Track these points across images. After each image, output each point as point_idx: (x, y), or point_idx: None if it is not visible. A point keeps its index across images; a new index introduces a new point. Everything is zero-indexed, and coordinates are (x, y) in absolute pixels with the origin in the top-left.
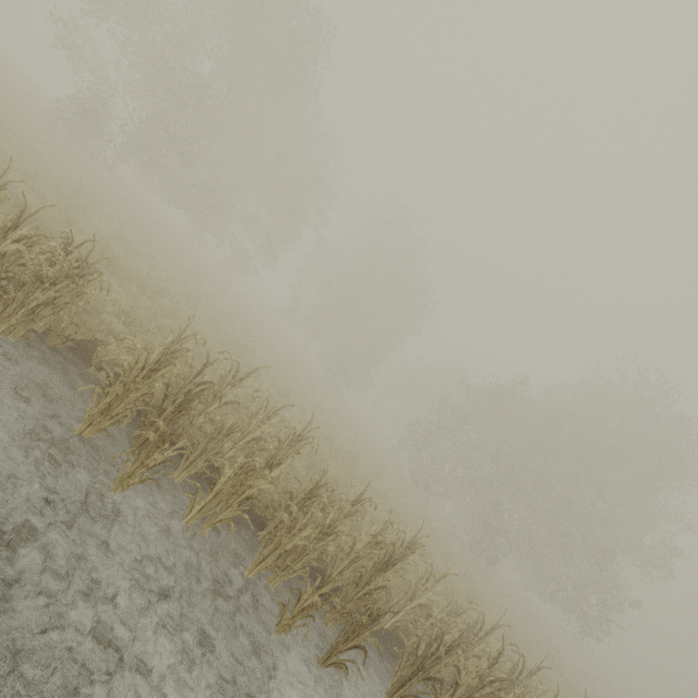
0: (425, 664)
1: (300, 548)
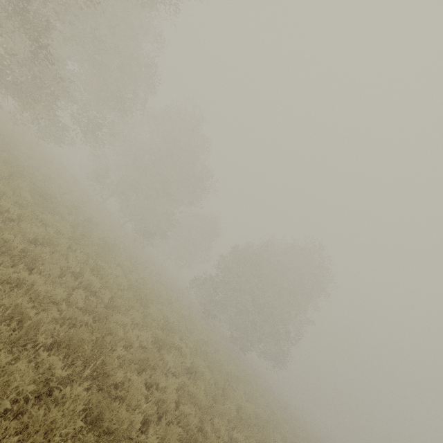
0: None
1: None
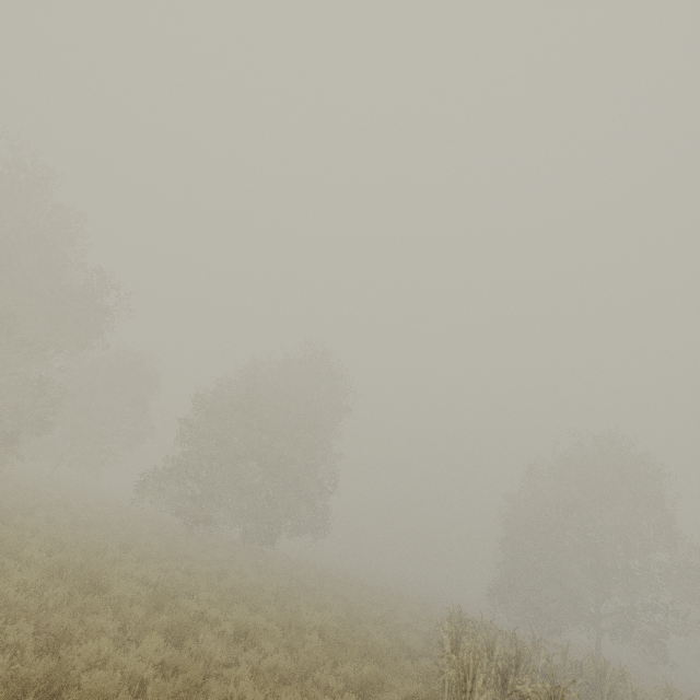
0: None
1: None
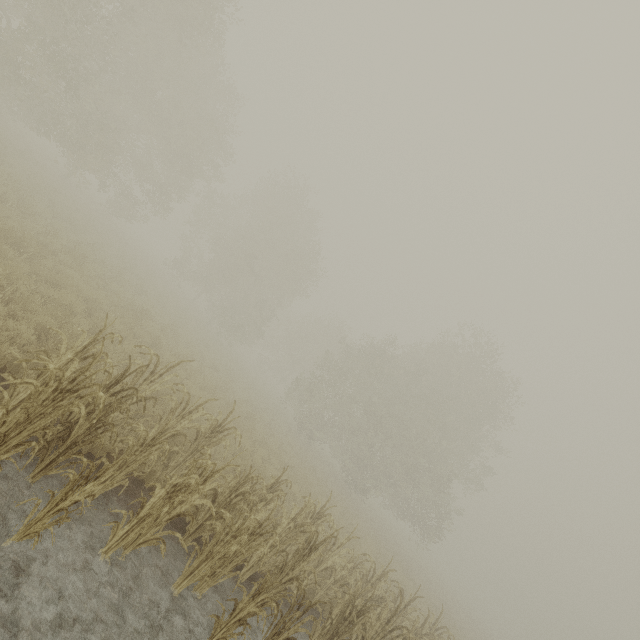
0: (339, 630)
1: (230, 551)
